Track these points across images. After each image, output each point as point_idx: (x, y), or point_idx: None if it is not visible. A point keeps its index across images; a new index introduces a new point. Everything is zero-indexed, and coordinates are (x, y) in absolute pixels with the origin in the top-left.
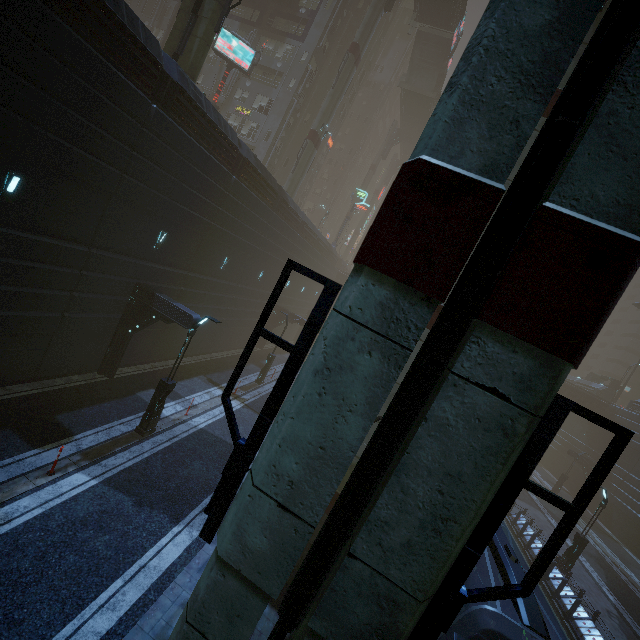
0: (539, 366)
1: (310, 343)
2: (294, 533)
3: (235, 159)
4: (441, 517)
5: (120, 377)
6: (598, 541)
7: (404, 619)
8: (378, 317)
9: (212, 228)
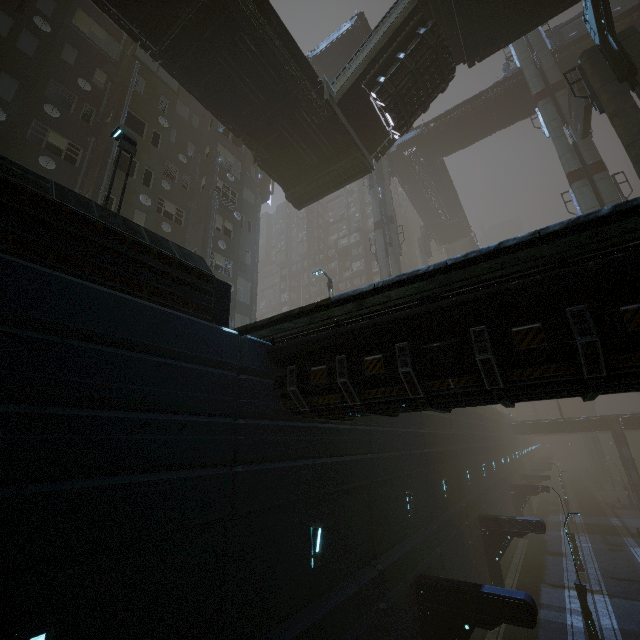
0: None
1: None
2: None
3: None
4: None
5: None
6: None
7: None
8: None
9: (474, 449)
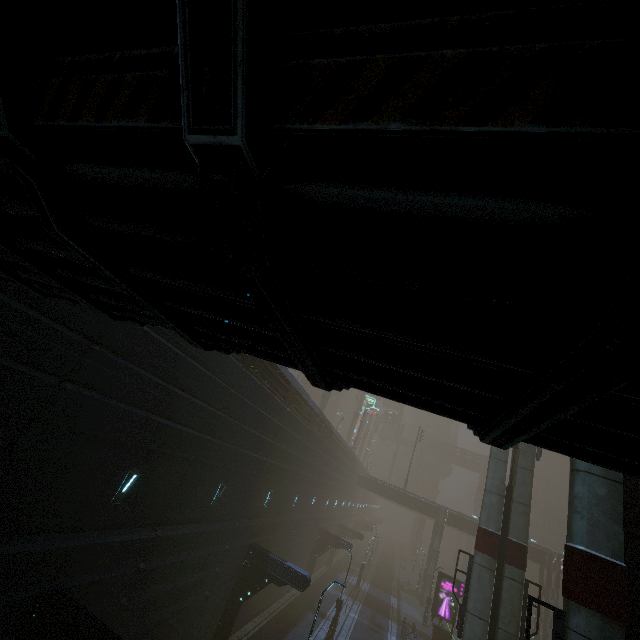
0: None
1: None
2: None
3: (311, 416)
4: None
5: None
6: None
7: None
8: (600, 636)
9: (295, 474)
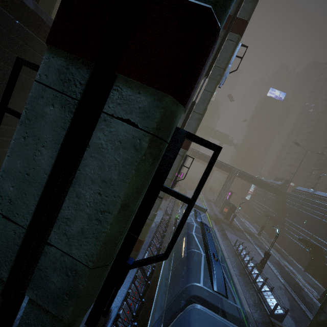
0: (154, 101)
1: None
2: (13, 234)
3: None
4: (100, 210)
5: None
6: (278, 255)
7: (82, 281)
8: (57, 79)
9: None
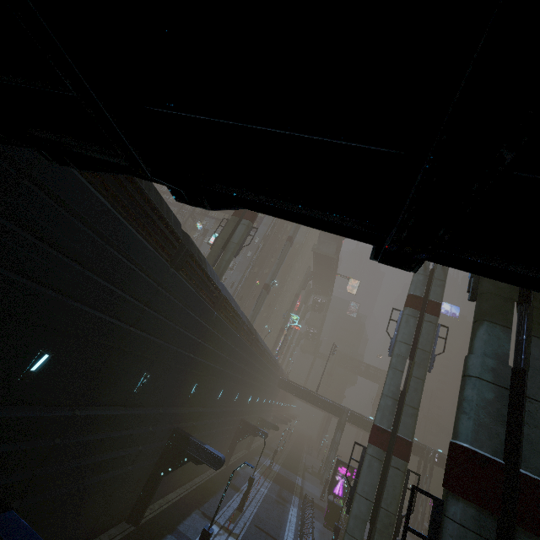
0: None
1: (437, 535)
2: None
3: (239, 324)
4: None
5: (142, 524)
6: None
7: None
8: (474, 524)
9: (221, 372)
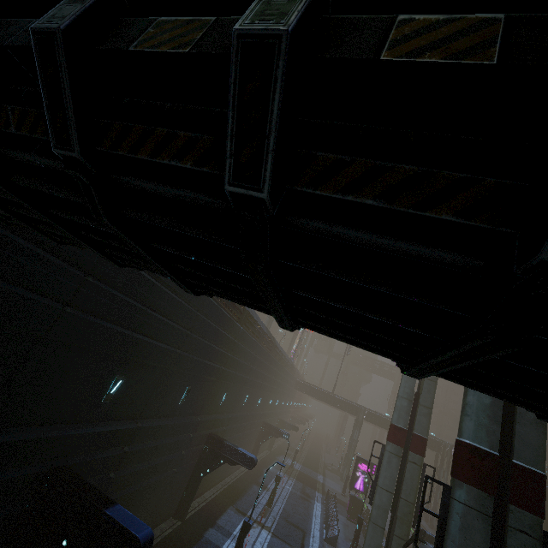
0: (534, 520)
1: (446, 513)
2: None
3: (260, 334)
4: None
5: (186, 519)
6: None
7: None
8: (475, 503)
9: (246, 380)
